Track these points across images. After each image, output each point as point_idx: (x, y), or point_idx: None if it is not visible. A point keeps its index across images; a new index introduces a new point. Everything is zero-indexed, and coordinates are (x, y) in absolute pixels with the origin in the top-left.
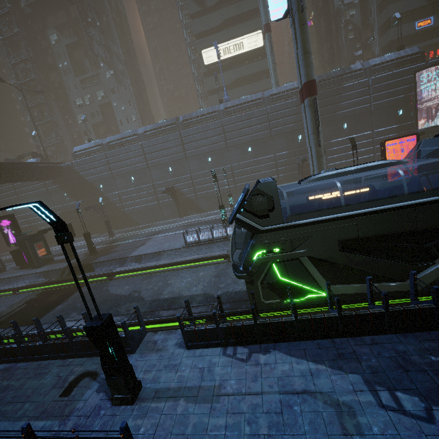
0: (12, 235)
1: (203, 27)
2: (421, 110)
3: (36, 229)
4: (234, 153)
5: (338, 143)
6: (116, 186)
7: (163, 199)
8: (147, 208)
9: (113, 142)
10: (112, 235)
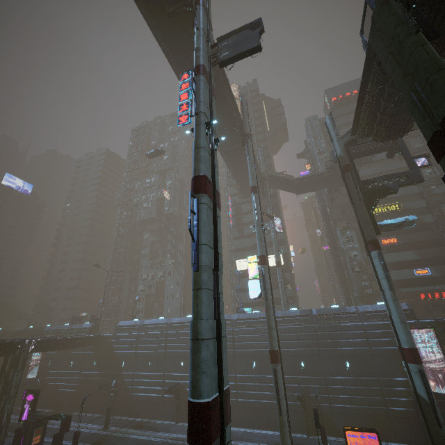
0: (27, 411)
1: (240, 245)
2: (429, 368)
3: (57, 389)
4: (240, 362)
5: (342, 382)
6: (134, 366)
7: (168, 394)
8: (151, 398)
9: (147, 325)
10: (107, 428)
